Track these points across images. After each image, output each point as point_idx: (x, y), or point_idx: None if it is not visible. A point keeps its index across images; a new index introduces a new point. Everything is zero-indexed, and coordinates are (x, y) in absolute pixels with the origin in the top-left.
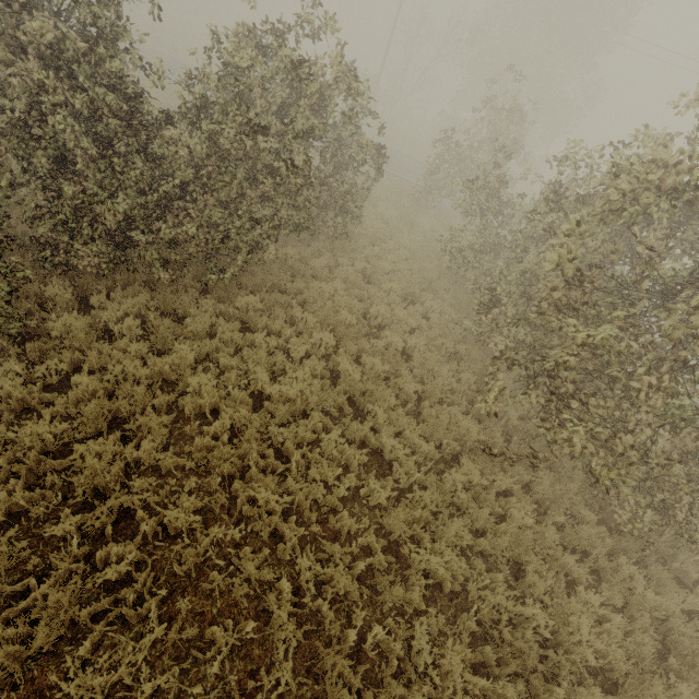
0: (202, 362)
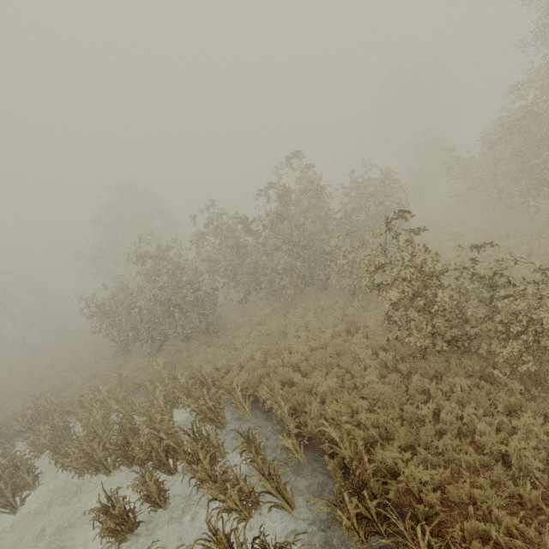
0: None
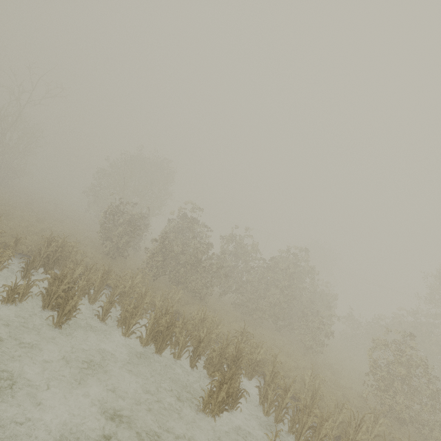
0: None
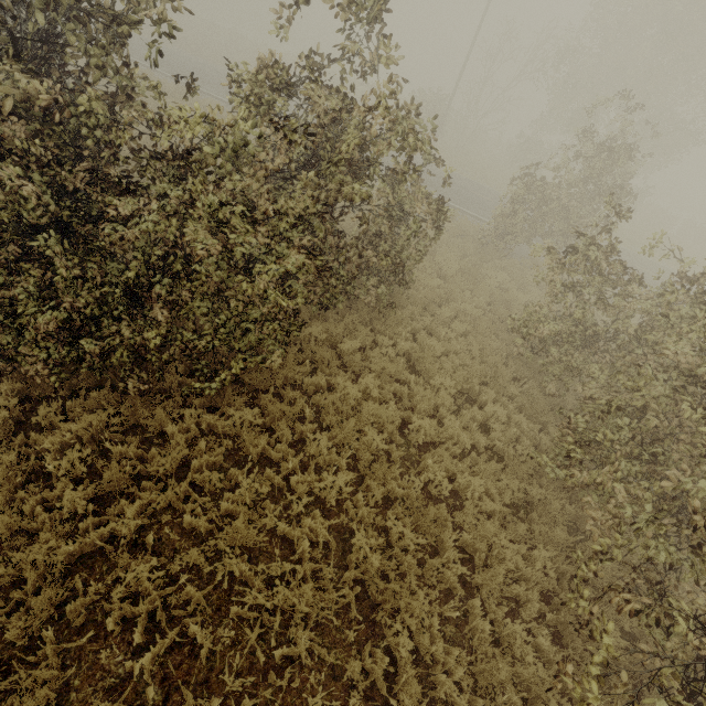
0: (164, 512)
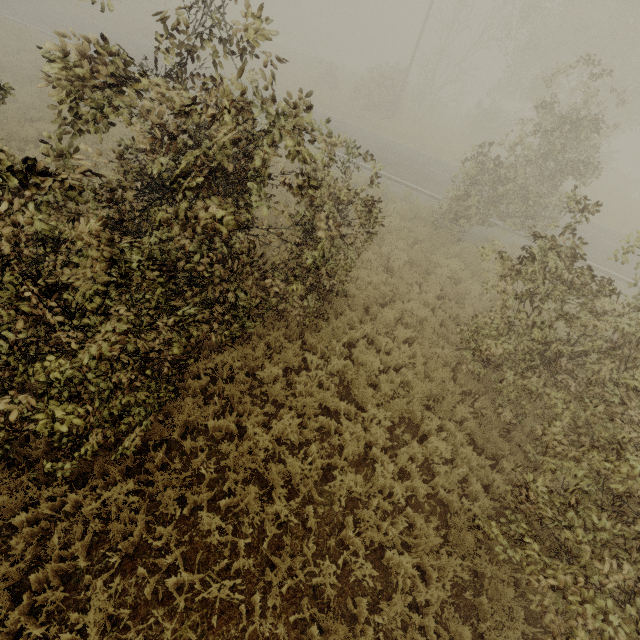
0: None
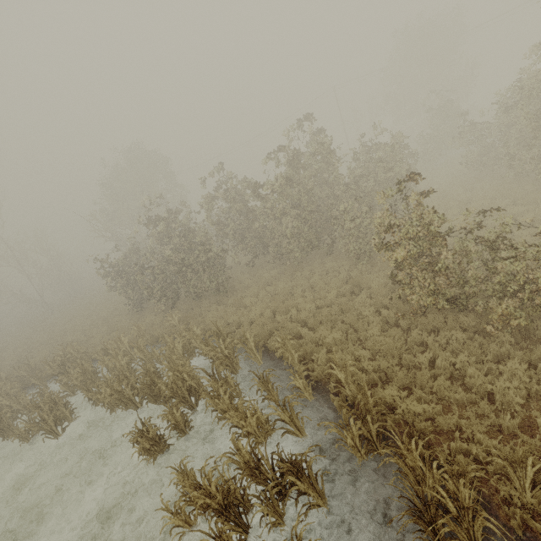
0: None
